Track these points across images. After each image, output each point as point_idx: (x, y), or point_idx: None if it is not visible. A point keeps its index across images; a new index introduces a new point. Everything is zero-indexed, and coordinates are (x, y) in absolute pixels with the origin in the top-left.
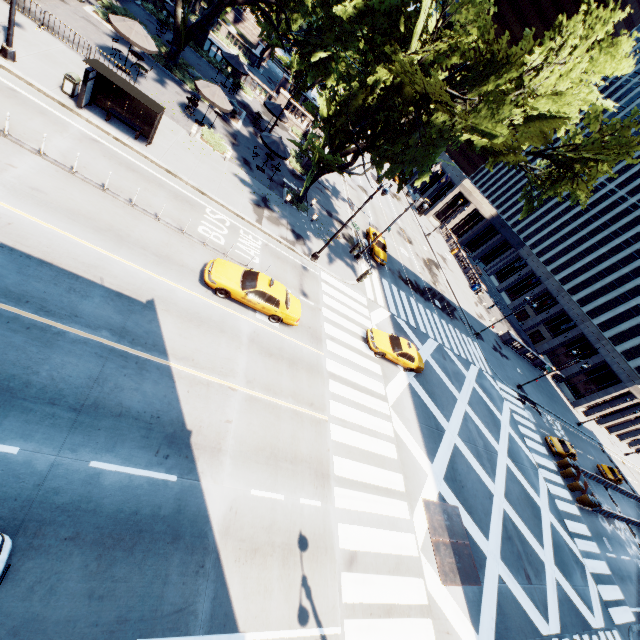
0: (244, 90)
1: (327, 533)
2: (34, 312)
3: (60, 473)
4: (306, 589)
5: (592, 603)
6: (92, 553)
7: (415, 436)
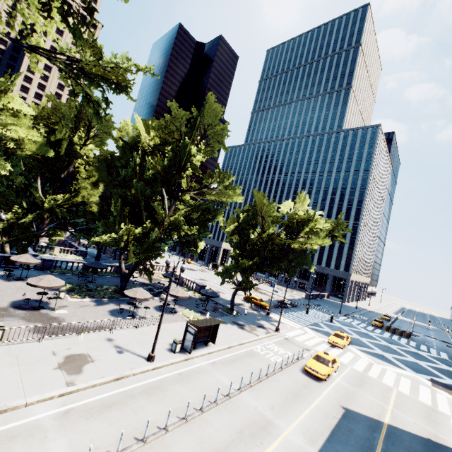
0: None
1: None
2: None
3: None
4: None
5: None
6: None
7: (392, 366)
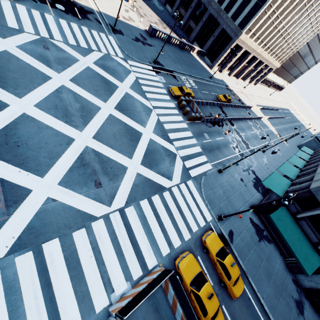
0: None
1: None
2: None
3: None
4: None
5: (173, 174)
6: None
7: None
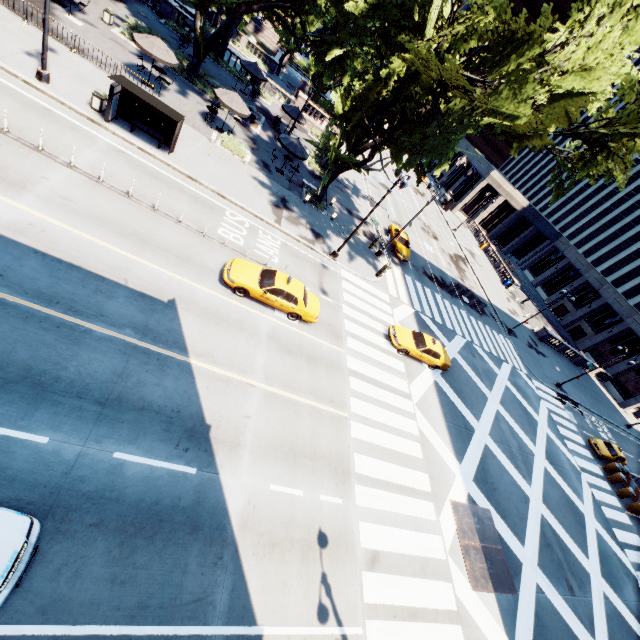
0: (263, 96)
1: (348, 531)
2: (64, 312)
3: (86, 463)
4: (326, 586)
5: None
6: (115, 540)
7: (442, 435)
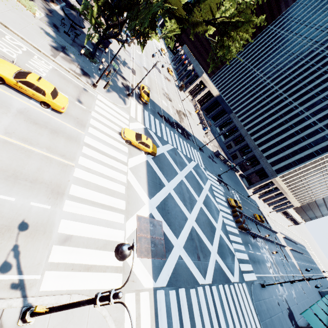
0: None
1: (49, 223)
2: None
3: None
4: (15, 252)
5: (234, 271)
6: None
7: (142, 185)
